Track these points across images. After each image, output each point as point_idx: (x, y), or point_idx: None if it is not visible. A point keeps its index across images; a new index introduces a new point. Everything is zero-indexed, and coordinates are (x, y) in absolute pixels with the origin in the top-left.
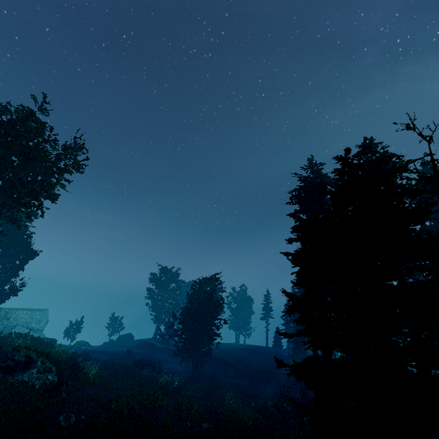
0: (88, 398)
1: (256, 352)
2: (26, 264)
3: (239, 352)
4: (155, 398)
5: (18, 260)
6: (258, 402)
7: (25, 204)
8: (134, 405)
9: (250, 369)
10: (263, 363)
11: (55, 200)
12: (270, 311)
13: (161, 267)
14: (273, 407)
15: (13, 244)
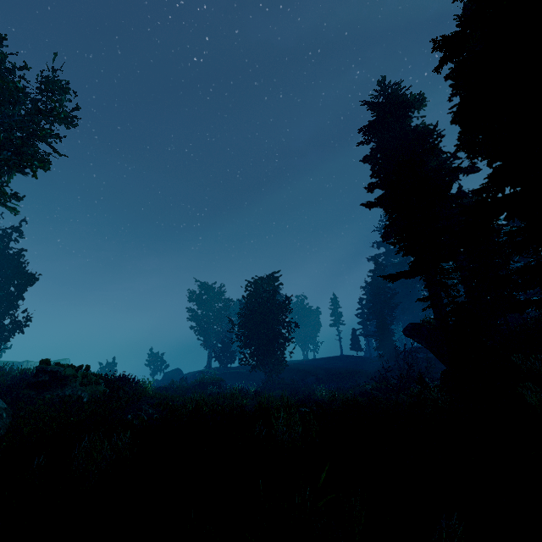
0: (155, 403)
1: (334, 359)
2: (25, 287)
3: (313, 363)
4: (235, 398)
5: (13, 285)
6: (356, 389)
7: (5, 162)
8: (214, 403)
9: (331, 373)
10: (344, 366)
11: (46, 164)
12: (340, 317)
13: (200, 285)
14: (373, 390)
15: (0, 266)
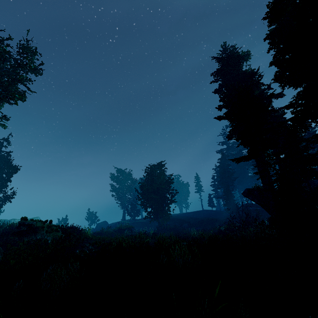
0: (93, 242)
1: (198, 212)
2: (12, 174)
3: (186, 215)
4: (142, 238)
5: (4, 173)
6: (215, 230)
7: None
8: (129, 241)
9: (197, 221)
10: (205, 216)
11: (23, 97)
12: (201, 187)
13: (117, 170)
14: (225, 230)
15: None
